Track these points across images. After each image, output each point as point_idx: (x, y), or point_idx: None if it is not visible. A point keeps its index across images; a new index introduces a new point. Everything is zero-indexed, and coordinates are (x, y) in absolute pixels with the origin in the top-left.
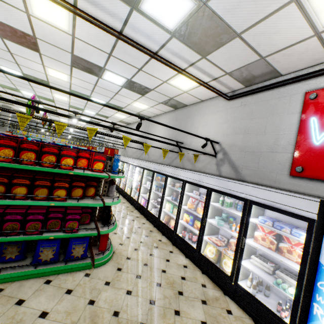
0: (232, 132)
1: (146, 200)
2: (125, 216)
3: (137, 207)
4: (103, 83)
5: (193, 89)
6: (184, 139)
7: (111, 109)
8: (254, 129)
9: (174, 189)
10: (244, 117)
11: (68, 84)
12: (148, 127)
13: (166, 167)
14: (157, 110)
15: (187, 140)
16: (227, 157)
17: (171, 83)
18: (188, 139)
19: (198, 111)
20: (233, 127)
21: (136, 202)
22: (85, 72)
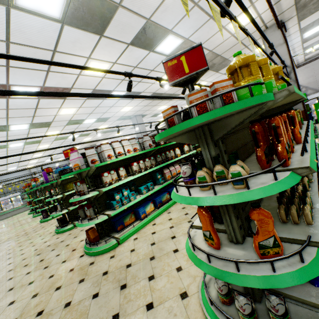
0: (306, 79)
1: None
2: None
3: None
4: None
5: None
6: None
7: None
8: (317, 73)
9: None
10: (309, 72)
11: None
12: None
13: None
14: None
15: None
16: (308, 88)
17: None
18: None
19: None
20: (305, 77)
21: None
22: None
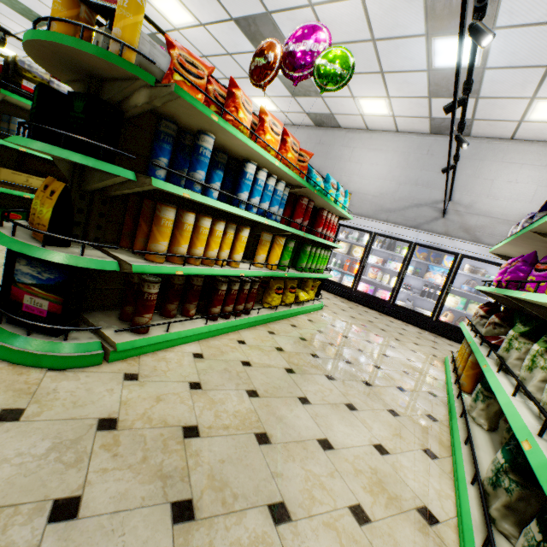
0: None
1: (374, 286)
2: (373, 316)
3: (354, 297)
4: (402, 46)
5: (544, 123)
6: (452, 195)
7: (275, 87)
8: None
9: (482, 277)
10: None
11: (291, 2)
12: (328, 146)
13: (459, 241)
14: (390, 123)
15: (463, 198)
16: None
17: (538, 103)
18: (464, 197)
19: (497, 154)
20: None
21: (351, 289)
22: (427, 11)
